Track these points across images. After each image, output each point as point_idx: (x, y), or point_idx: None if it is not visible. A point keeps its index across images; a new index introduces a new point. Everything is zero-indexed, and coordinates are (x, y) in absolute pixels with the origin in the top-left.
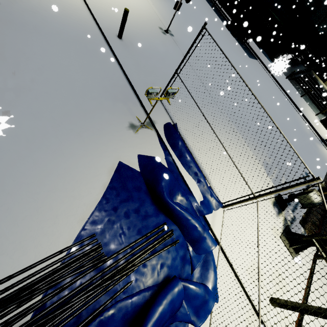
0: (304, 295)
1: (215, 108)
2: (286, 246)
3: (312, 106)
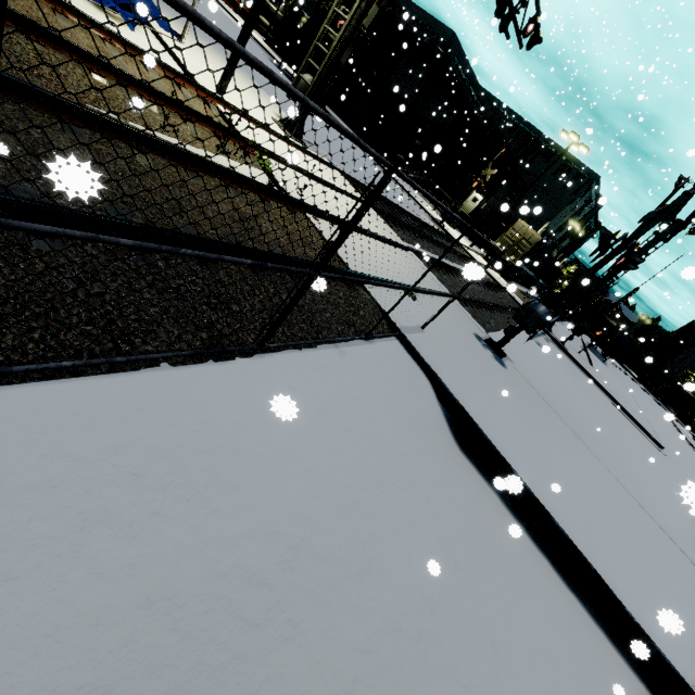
0: (285, 141)
1: (221, 49)
2: (278, 124)
3: (436, 210)
